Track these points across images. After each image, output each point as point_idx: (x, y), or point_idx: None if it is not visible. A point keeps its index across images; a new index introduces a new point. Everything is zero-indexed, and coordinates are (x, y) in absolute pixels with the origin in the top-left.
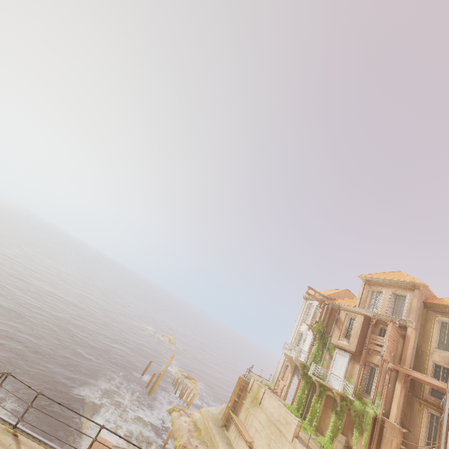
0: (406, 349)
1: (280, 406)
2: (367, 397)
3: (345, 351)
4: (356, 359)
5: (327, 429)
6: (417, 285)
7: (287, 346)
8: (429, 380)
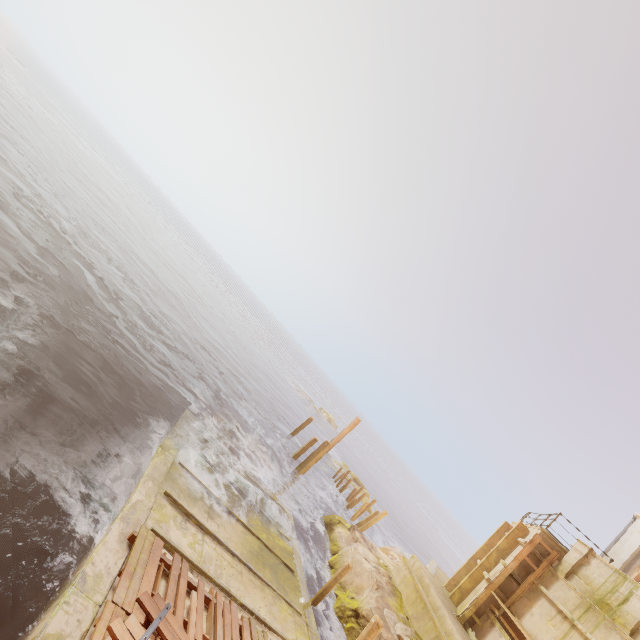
0: None
1: None
2: None
3: None
4: None
5: None
6: None
7: None
8: None
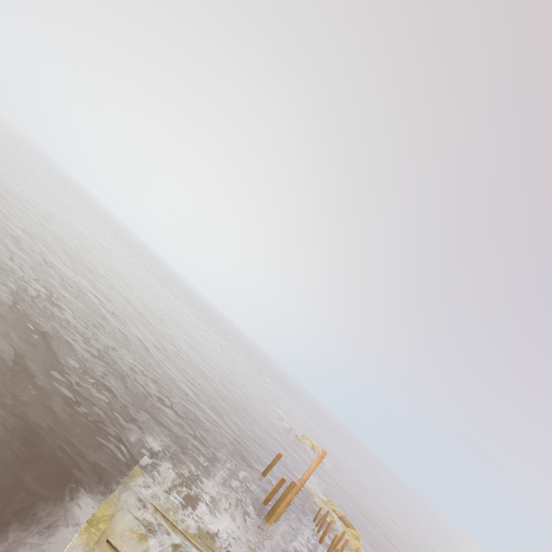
0: None
1: None
2: None
3: None
4: None
5: None
6: None
7: None
8: None
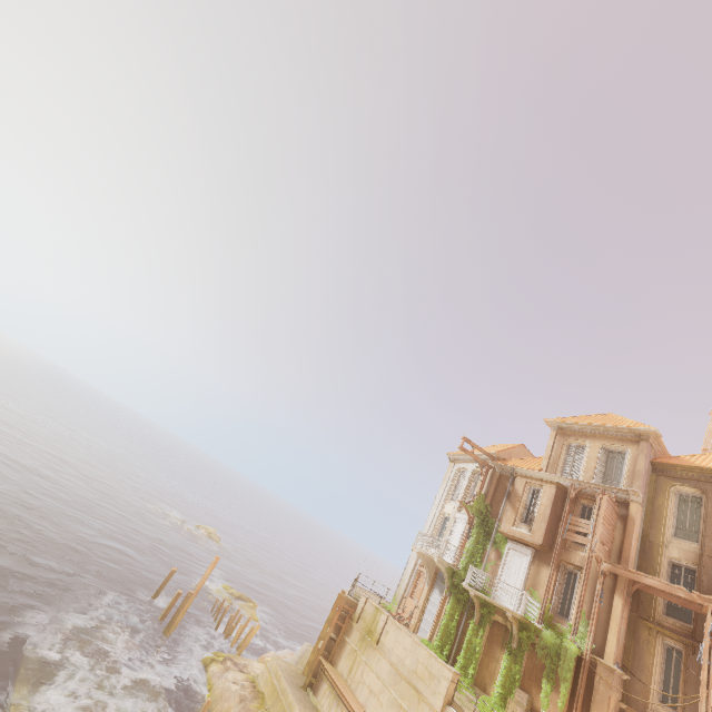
0: (629, 538)
1: (417, 646)
2: (564, 622)
3: (524, 544)
4: (542, 558)
5: (493, 680)
6: (644, 434)
7: (422, 539)
8: (673, 590)
